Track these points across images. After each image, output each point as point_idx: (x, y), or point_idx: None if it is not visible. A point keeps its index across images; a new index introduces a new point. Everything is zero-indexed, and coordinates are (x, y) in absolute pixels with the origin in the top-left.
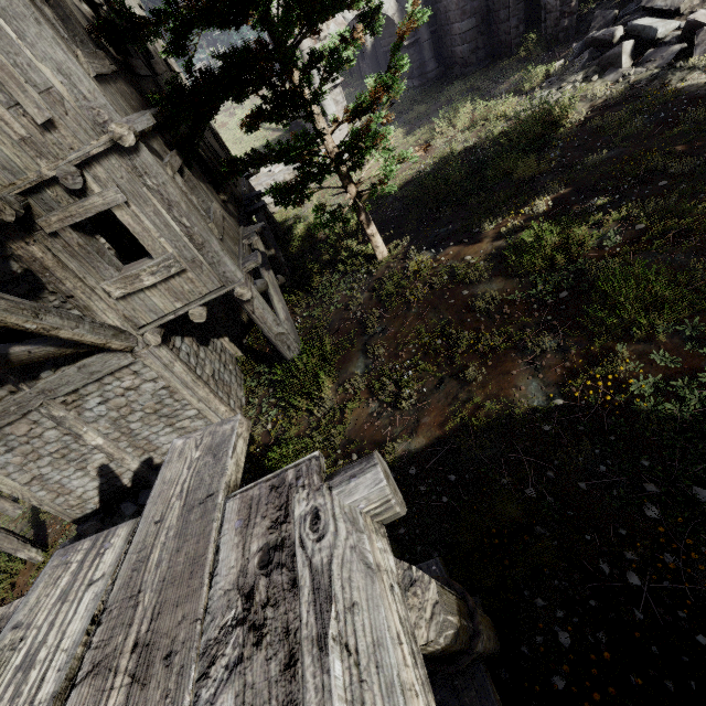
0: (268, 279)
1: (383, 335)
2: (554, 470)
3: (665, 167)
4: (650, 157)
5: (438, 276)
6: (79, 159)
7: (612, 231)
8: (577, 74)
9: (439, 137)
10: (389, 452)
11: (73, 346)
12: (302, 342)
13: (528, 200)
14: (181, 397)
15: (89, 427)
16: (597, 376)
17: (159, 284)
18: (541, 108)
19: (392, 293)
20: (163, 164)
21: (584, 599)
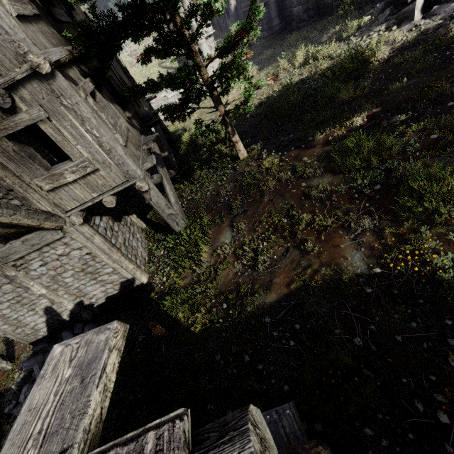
0: (162, 174)
1: (244, 215)
2: (375, 324)
3: (451, 91)
4: (439, 84)
5: (283, 172)
6: (7, 83)
7: (413, 139)
8: (381, 25)
9: (282, 72)
10: (250, 304)
11: (15, 227)
12: (187, 219)
13: (348, 116)
14: (100, 260)
15: (35, 282)
16: (407, 252)
17: (79, 179)
18: (356, 50)
19: (250, 184)
20: (77, 88)
21: (403, 432)
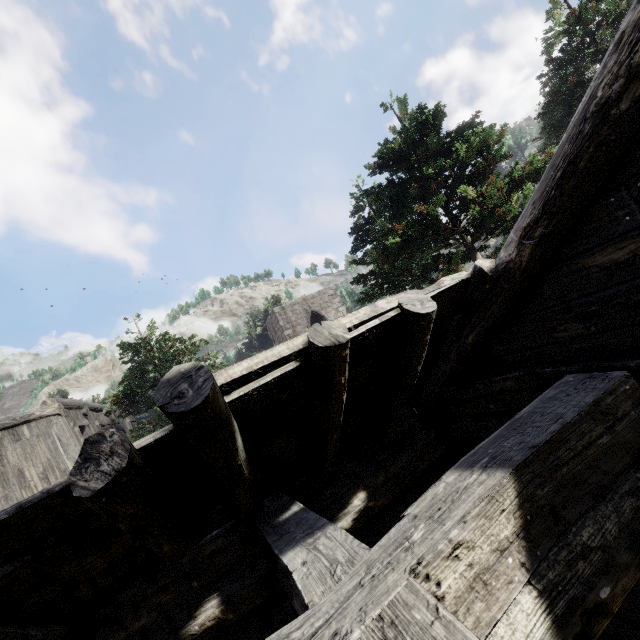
0: None
1: None
2: None
3: None
4: None
5: None
6: None
7: None
8: None
9: None
10: None
11: None
12: None
13: None
14: None
15: None
16: None
17: None
18: None
19: None
20: None
21: None
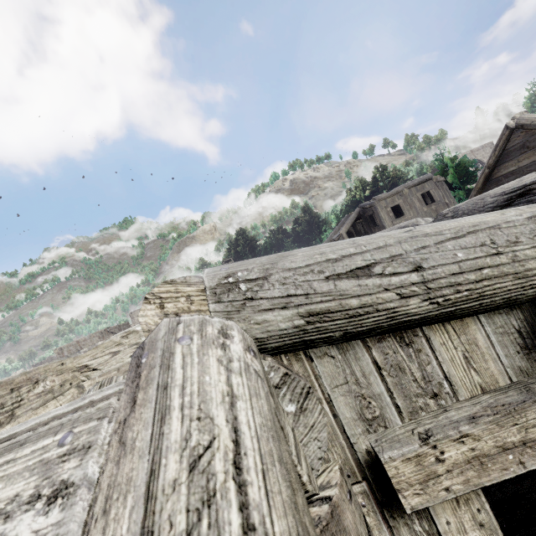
0: None
1: None
2: None
3: None
4: None
5: None
6: None
7: None
8: None
9: None
10: None
11: None
12: None
13: None
14: None
15: None
16: None
17: None
18: None
19: None
20: None
21: None
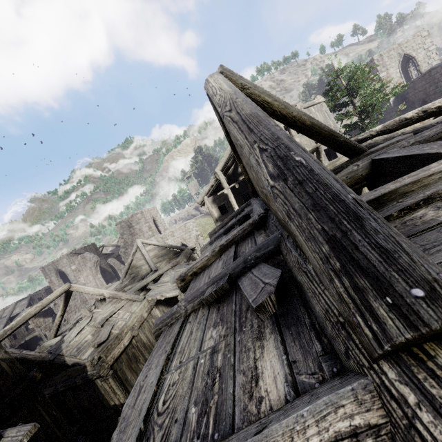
0: None
1: None
2: None
3: None
4: None
5: None
6: None
7: None
8: None
9: None
10: None
11: None
12: None
13: None
14: None
15: None
16: None
17: None
18: None
19: None
20: None
21: None
